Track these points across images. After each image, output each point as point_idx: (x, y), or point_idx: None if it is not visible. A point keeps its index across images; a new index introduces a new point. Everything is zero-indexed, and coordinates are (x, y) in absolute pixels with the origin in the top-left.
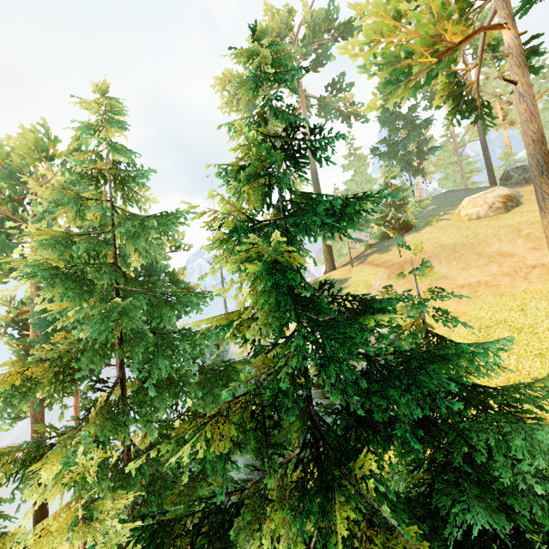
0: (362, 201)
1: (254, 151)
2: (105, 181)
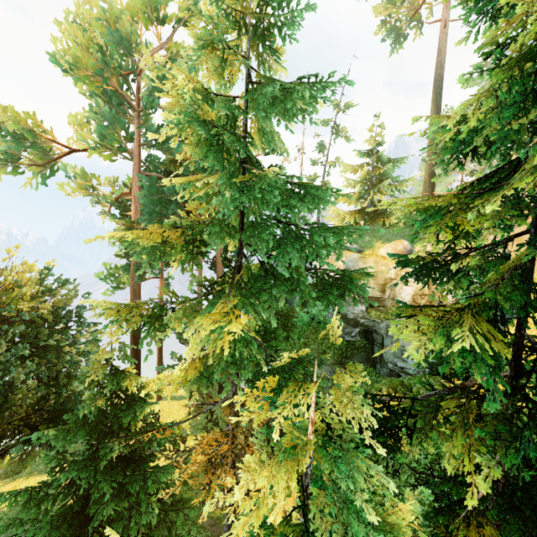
0: None
1: None
2: (246, 30)
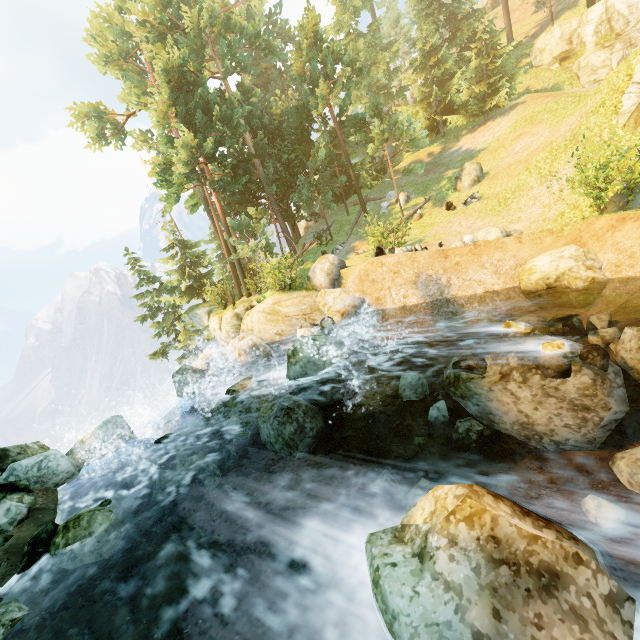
0: None
1: None
2: None
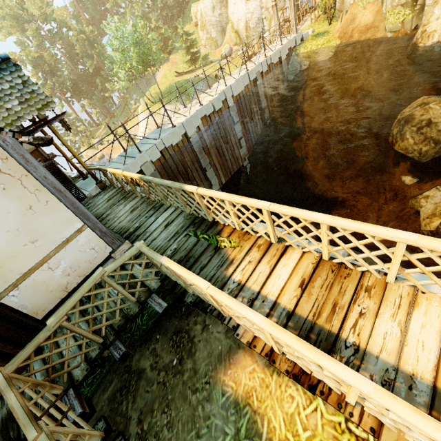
0: None
1: None
2: None
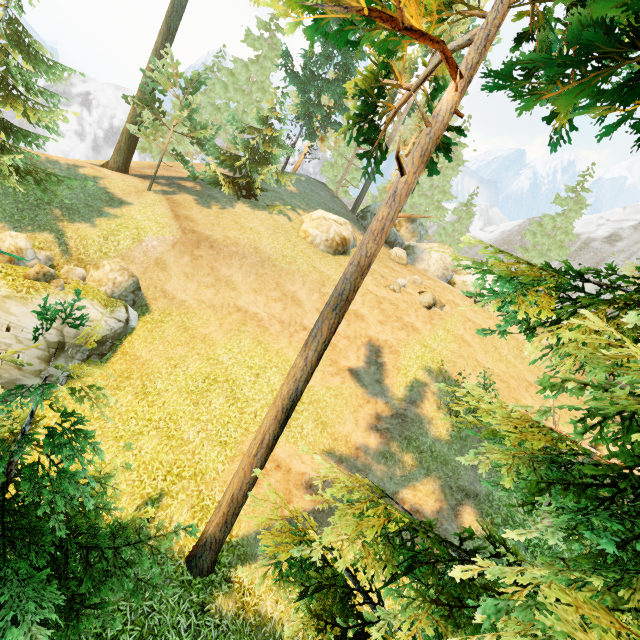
0: None
1: None
2: None
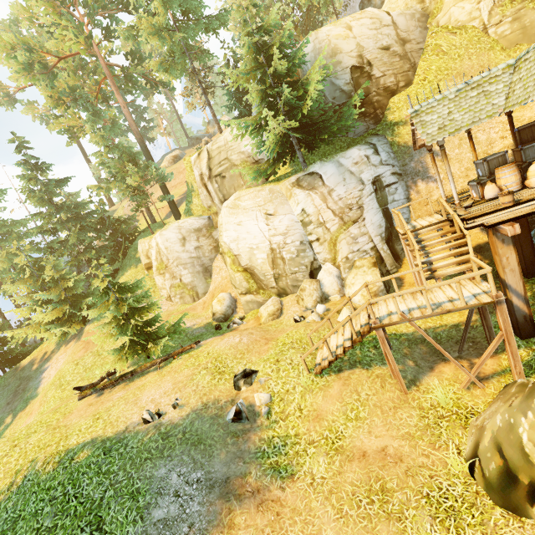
0: (65, 179)
1: (27, 175)
2: None
